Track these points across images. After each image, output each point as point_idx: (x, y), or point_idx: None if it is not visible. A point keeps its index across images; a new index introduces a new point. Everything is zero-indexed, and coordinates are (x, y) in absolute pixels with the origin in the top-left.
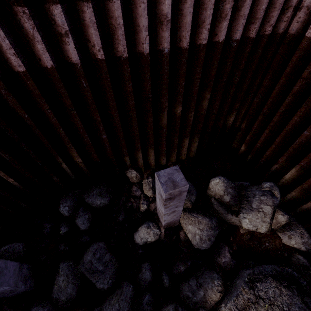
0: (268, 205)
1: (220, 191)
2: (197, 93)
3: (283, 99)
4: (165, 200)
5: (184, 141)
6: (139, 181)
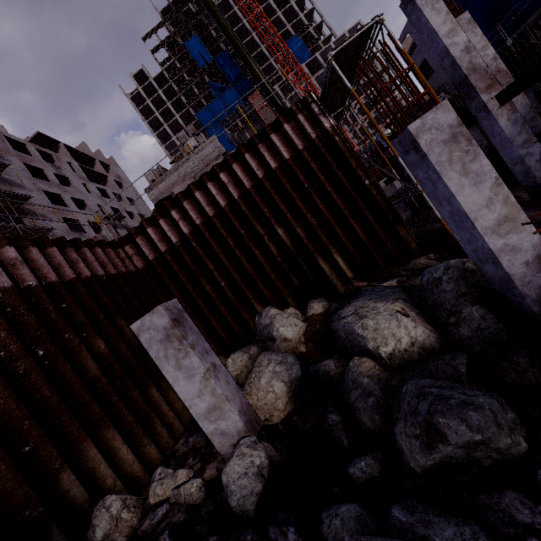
0: (270, 310)
1: (243, 357)
2: (107, 320)
3: (188, 294)
4: (175, 325)
5: (151, 394)
6: (141, 510)
